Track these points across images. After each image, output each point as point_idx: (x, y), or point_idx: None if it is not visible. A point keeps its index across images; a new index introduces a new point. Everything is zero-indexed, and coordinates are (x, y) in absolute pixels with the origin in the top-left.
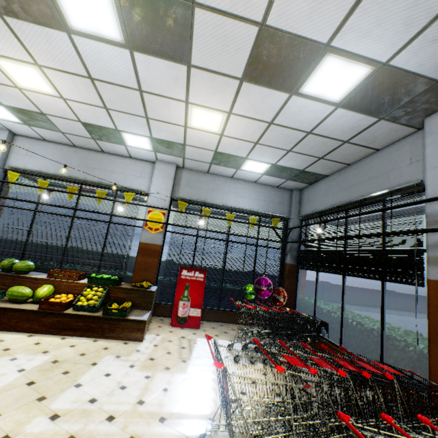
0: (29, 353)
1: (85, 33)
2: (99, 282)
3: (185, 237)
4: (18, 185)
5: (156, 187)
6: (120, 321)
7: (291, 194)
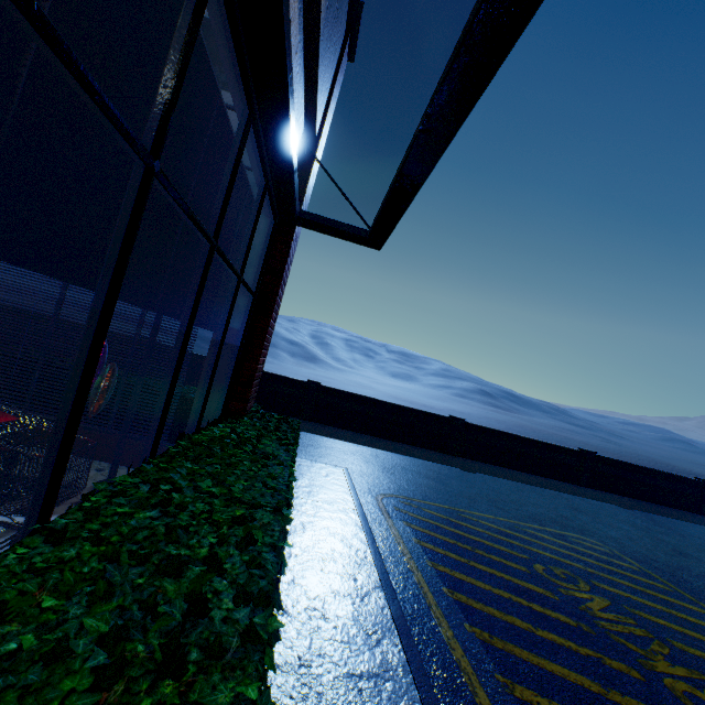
0: None
1: None
2: None
3: None
4: None
5: None
6: None
7: None
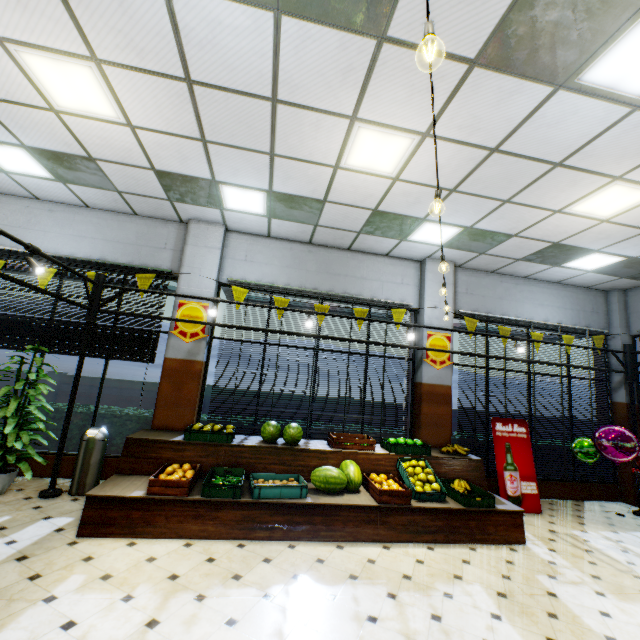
0: (444, 581)
1: (590, 87)
2: (406, 452)
3: (478, 371)
4: (244, 306)
5: (432, 299)
6: (487, 515)
7: (605, 296)
